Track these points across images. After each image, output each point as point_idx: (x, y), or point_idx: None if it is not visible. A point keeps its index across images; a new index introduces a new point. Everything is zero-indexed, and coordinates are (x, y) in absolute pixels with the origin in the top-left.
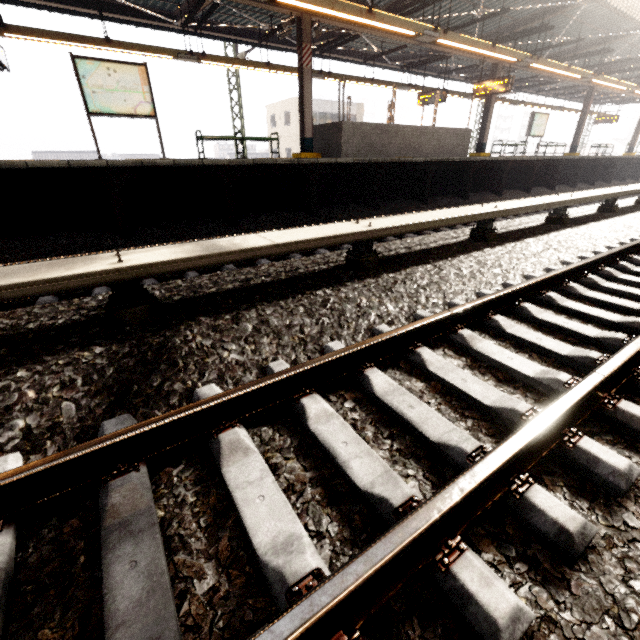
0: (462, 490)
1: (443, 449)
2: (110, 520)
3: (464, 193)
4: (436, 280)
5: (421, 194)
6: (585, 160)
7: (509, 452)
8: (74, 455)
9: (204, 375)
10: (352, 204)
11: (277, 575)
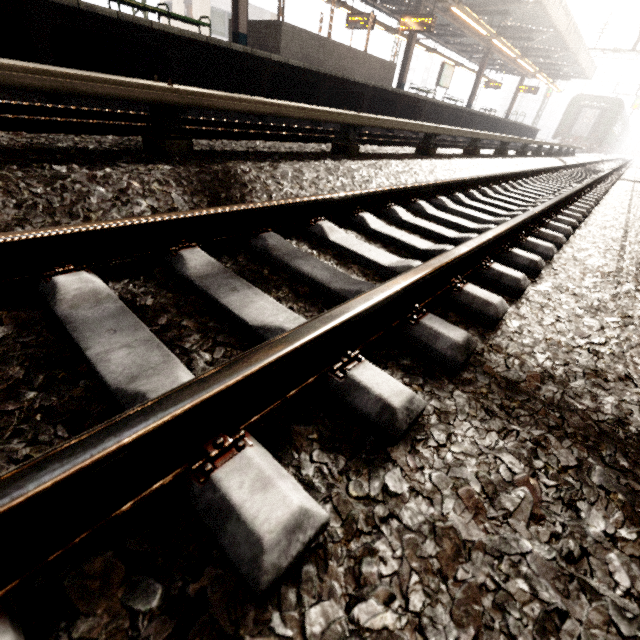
0: (491, 235)
1: (459, 240)
2: (275, 252)
3: None
4: (407, 170)
5: None
6: (480, 116)
7: (505, 228)
8: (235, 209)
9: (271, 197)
10: None
11: (406, 268)
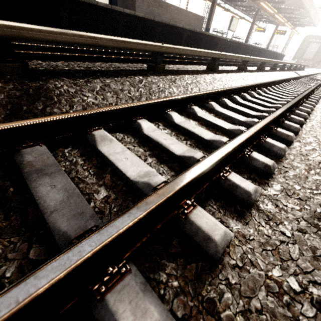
0: (231, 147)
1: (212, 142)
2: (28, 169)
3: None
4: (195, 82)
5: None
6: (251, 47)
7: (246, 136)
8: None
9: (73, 107)
10: None
11: (145, 184)
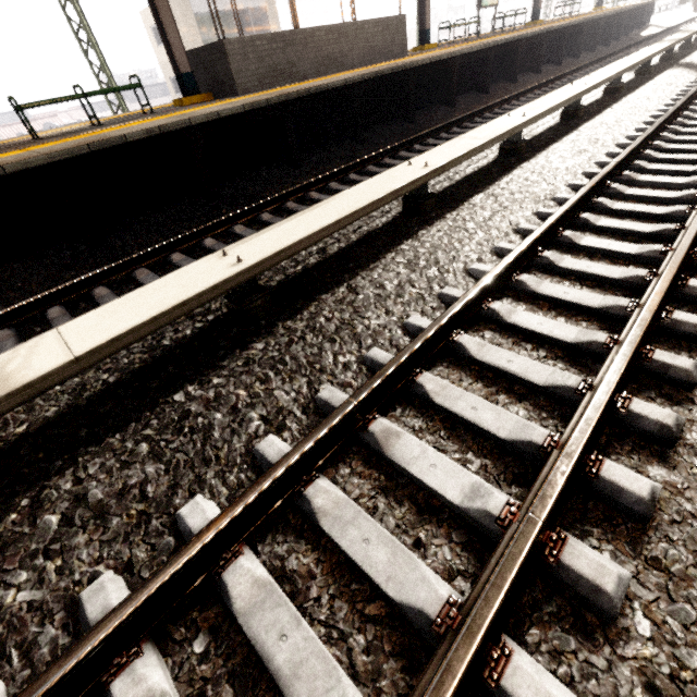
0: None
1: None
2: None
3: (408, 115)
4: (349, 317)
5: (353, 130)
6: (548, 33)
7: None
8: None
9: None
10: (265, 166)
11: None
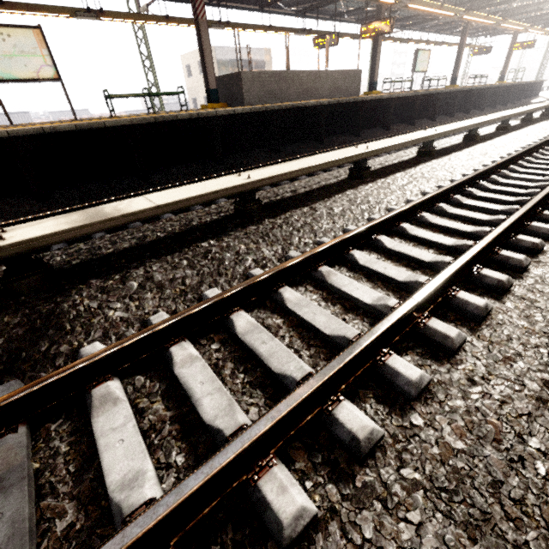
0: (272, 419)
1: (281, 378)
2: None
3: (356, 131)
4: (310, 221)
5: (318, 135)
6: (460, 92)
7: (320, 380)
8: None
9: (90, 335)
10: (256, 150)
11: (117, 509)
